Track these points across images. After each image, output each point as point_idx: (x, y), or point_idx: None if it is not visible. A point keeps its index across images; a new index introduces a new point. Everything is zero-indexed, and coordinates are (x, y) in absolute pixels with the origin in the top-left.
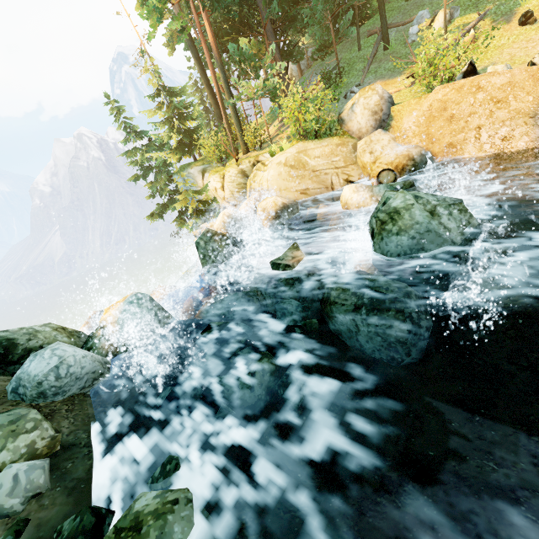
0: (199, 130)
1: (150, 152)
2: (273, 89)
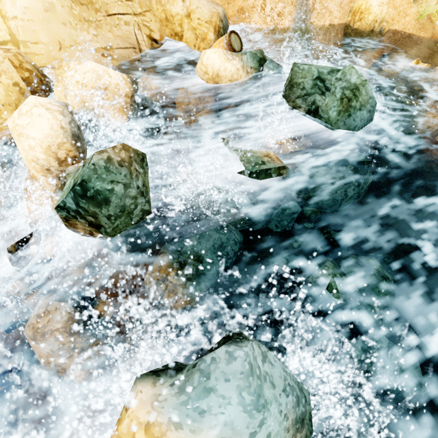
0: None
1: None
2: None
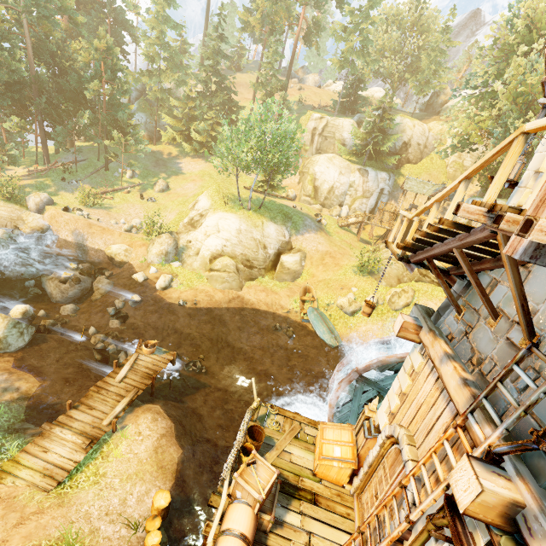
0: None
1: None
2: (14, 159)
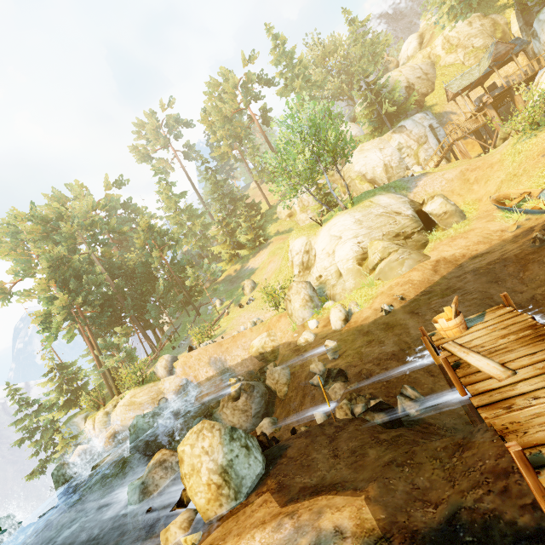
0: (86, 386)
1: (39, 415)
2: (130, 355)
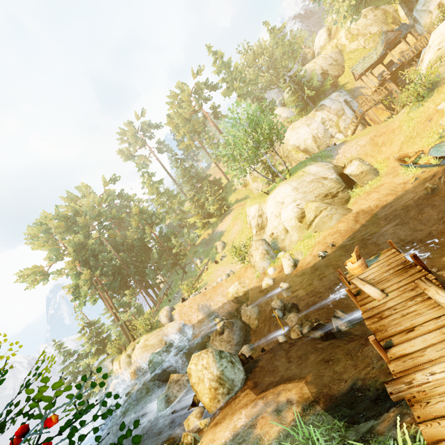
0: (109, 336)
1: (79, 362)
2: (139, 310)
